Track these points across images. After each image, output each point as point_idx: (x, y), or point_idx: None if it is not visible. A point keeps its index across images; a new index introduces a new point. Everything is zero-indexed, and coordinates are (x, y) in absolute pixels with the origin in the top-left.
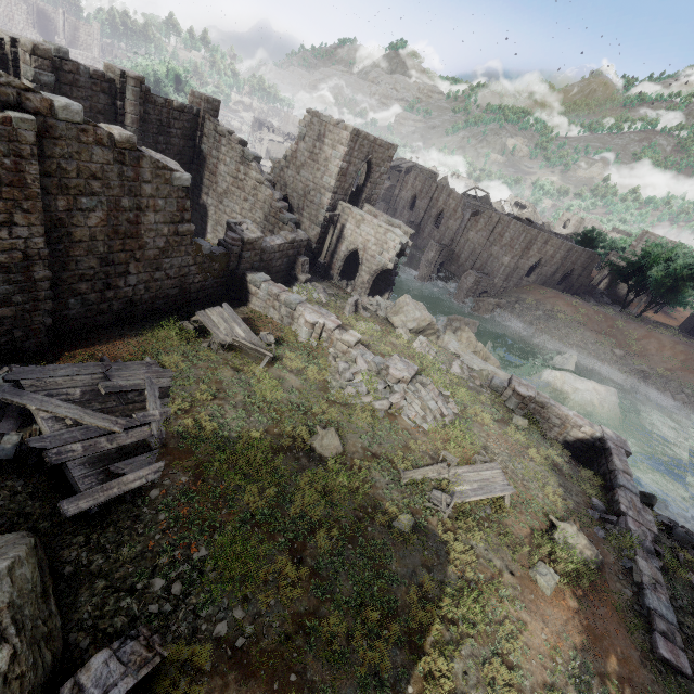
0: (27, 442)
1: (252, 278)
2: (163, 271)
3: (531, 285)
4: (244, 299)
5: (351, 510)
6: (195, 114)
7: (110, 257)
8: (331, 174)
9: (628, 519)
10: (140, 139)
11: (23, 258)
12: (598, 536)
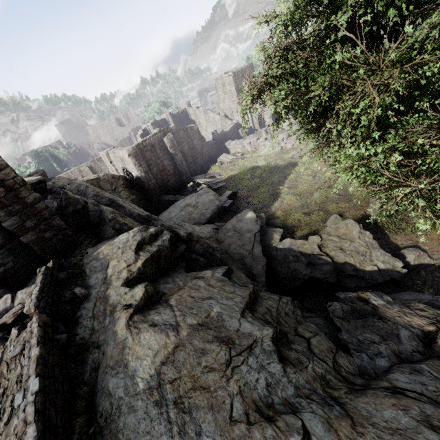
0: (201, 184)
1: (226, 144)
2: (204, 154)
3: None
4: (228, 152)
5: (271, 169)
6: (185, 111)
7: (192, 156)
8: (234, 94)
9: None
10: None
11: (181, 161)
12: None
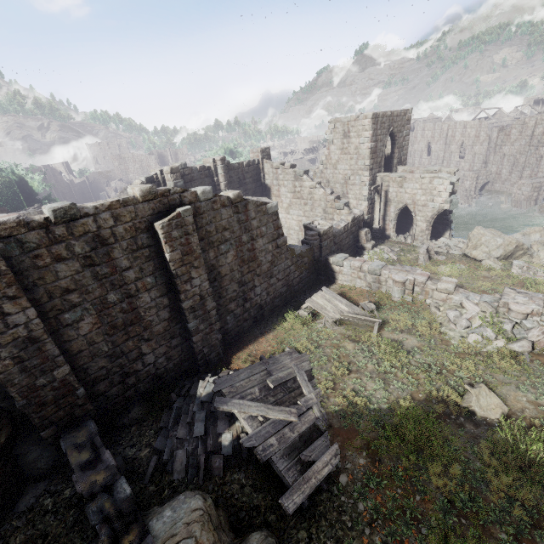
0: (242, 443)
1: (334, 260)
2: (274, 277)
3: None
4: (331, 279)
5: None
6: (257, 163)
7: (242, 279)
8: (363, 156)
9: None
10: None
11: (200, 299)
12: None
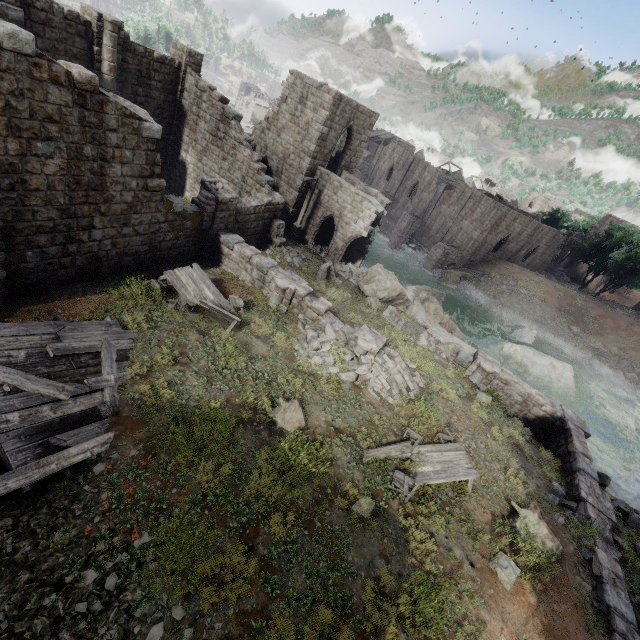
0: None
1: (225, 239)
2: (131, 227)
3: (497, 260)
4: (217, 260)
5: (310, 490)
6: (177, 67)
7: (71, 209)
8: (311, 138)
9: (588, 507)
10: (118, 89)
11: None
12: (557, 523)
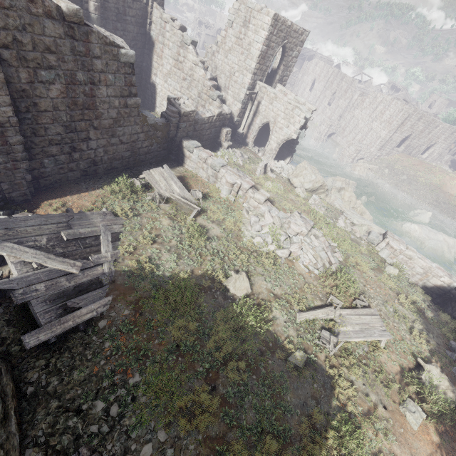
0: None
1: (186, 144)
2: (117, 138)
3: (400, 154)
4: (181, 161)
5: (256, 344)
6: (145, 3)
7: (72, 125)
8: (252, 57)
9: None
10: (102, 25)
11: None
12: (455, 375)
